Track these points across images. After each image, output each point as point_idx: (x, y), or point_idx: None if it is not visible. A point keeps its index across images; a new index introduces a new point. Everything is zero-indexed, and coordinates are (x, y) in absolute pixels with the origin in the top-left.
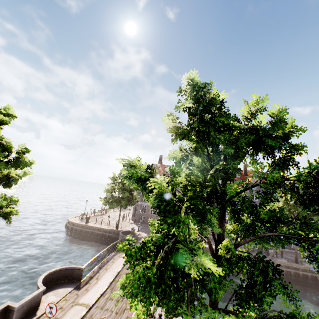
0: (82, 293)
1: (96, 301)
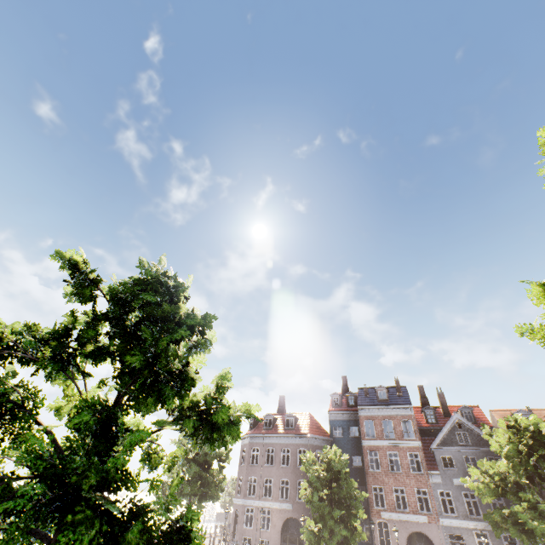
0: None
1: None
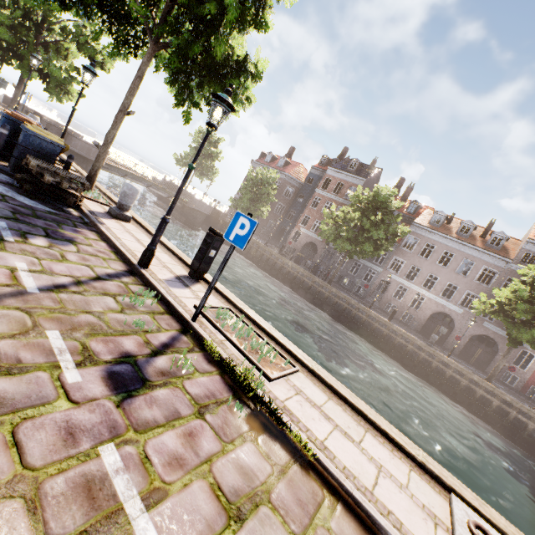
0: None
1: None
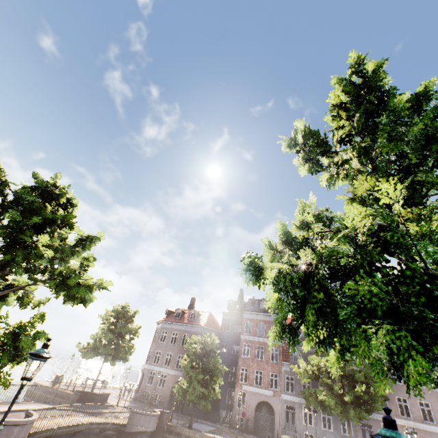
0: None
1: None
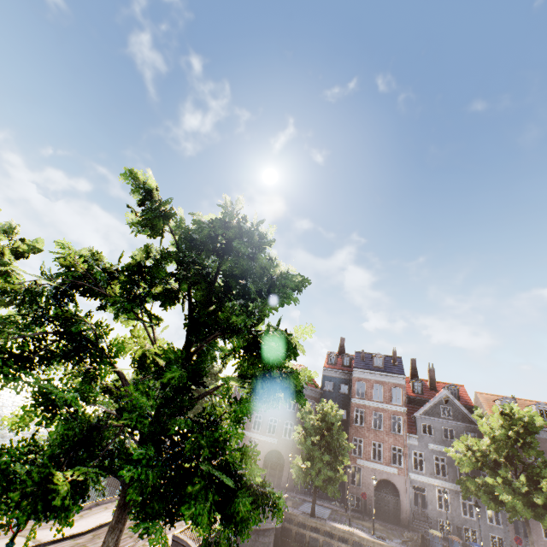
0: (42, 527)
1: (56, 542)
